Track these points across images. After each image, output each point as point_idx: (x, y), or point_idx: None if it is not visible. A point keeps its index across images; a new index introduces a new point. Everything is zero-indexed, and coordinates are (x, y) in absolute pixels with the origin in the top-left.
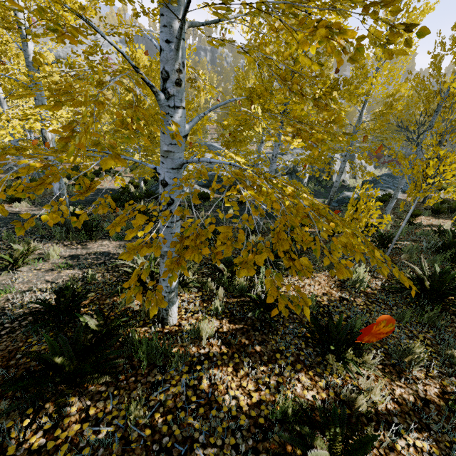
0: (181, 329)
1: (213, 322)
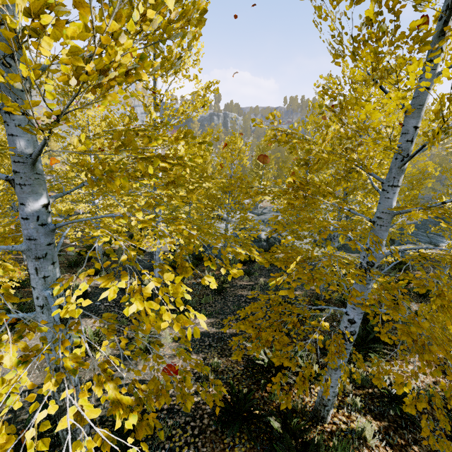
0: (339, 428)
1: (375, 424)
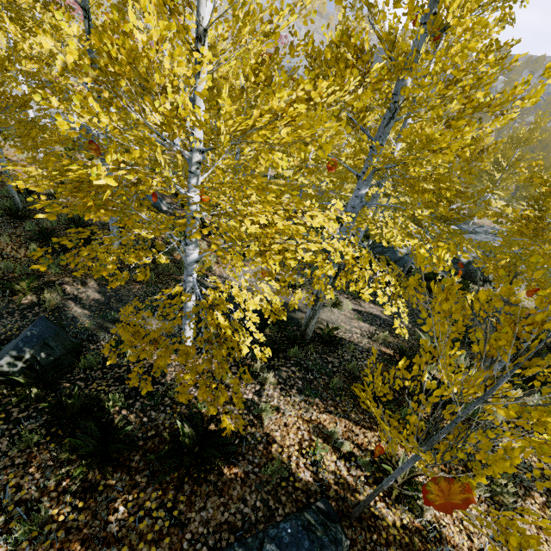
0: None
1: None
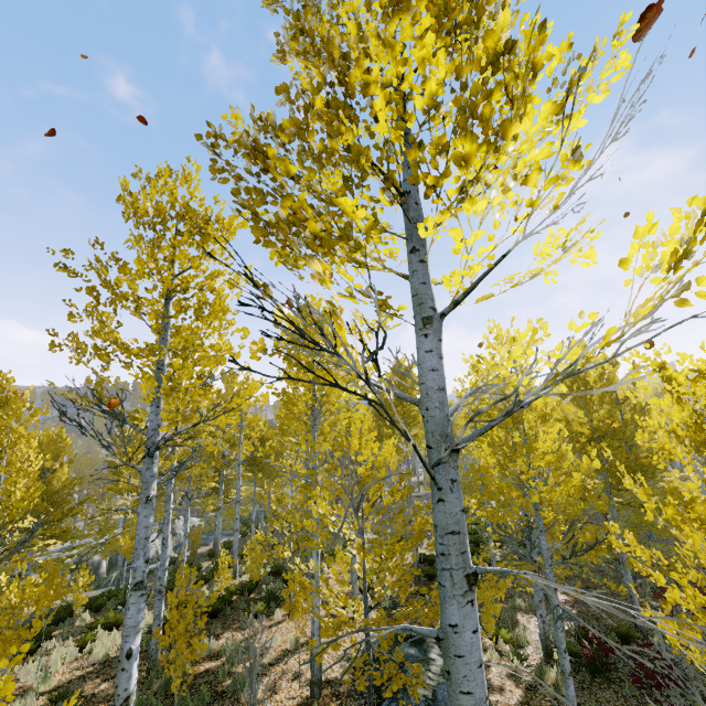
0: None
1: None
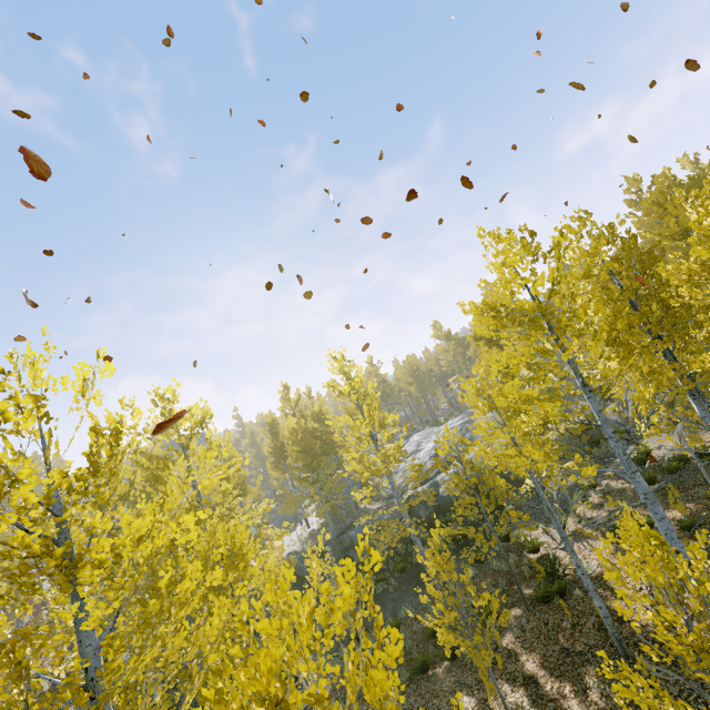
0: None
1: None
